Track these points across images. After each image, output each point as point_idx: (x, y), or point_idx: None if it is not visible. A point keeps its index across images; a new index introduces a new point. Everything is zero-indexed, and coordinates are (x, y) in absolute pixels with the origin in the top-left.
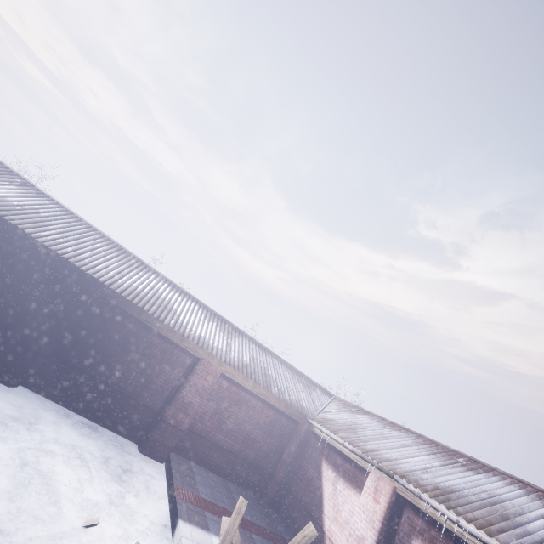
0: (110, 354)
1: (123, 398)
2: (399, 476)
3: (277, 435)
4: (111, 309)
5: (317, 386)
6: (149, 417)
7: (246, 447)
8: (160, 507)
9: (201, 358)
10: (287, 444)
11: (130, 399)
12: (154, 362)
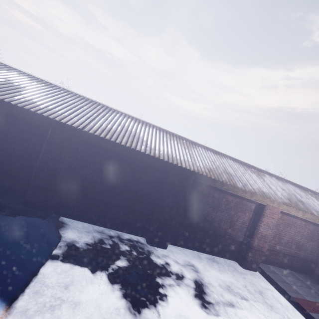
0: (206, 214)
1: (221, 238)
2: None
3: (316, 239)
4: (199, 185)
5: (317, 194)
6: (238, 245)
7: (297, 250)
8: (294, 315)
9: (265, 204)
10: None
11: (225, 238)
12: (232, 212)
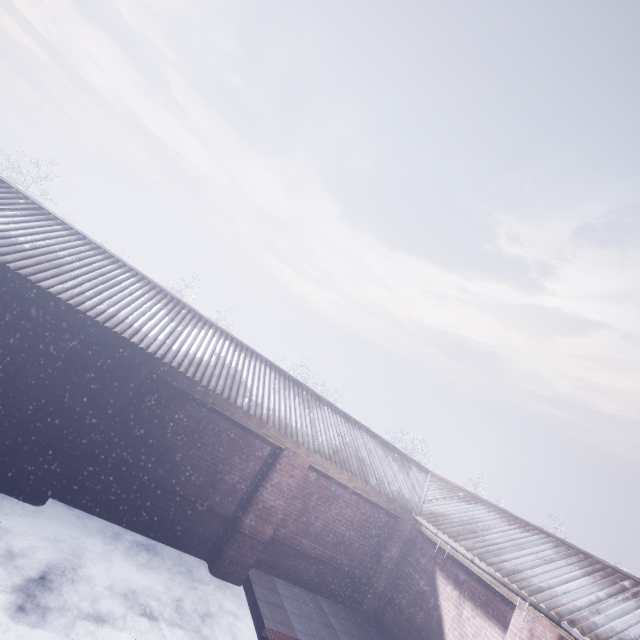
0: (167, 447)
1: (186, 504)
2: (567, 622)
3: (375, 535)
4: (165, 388)
5: (411, 461)
6: (219, 526)
7: (338, 552)
8: None
9: (284, 447)
10: (387, 545)
11: (195, 505)
12: (223, 455)
